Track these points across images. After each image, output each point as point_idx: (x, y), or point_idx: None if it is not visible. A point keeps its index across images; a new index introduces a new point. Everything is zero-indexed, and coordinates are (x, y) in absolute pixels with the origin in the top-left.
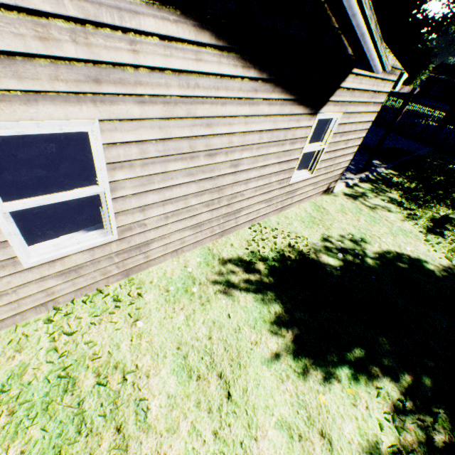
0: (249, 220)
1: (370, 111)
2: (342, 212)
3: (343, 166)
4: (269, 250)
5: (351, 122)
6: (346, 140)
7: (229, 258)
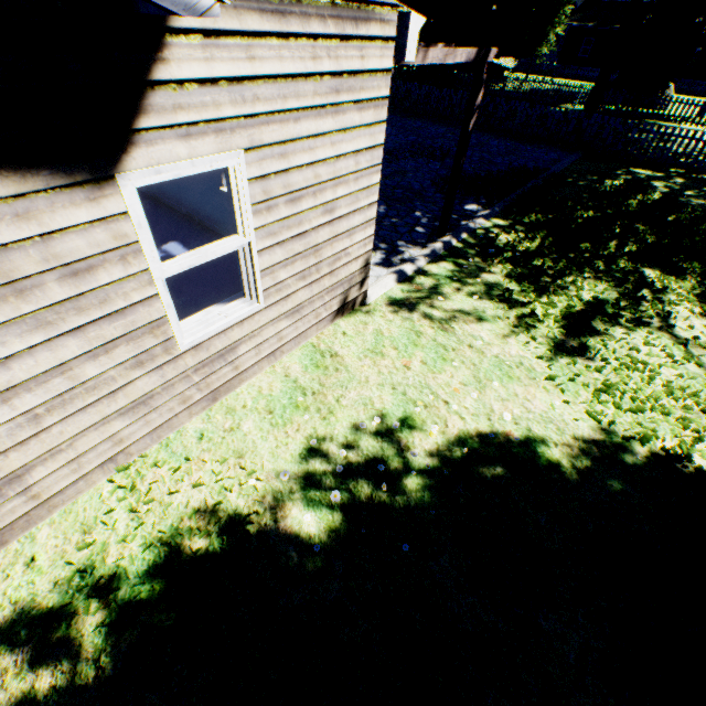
0: (94, 466)
1: (359, 123)
2: (374, 354)
3: (362, 252)
4: (139, 545)
5: (306, 163)
6: (323, 203)
7: (0, 620)
